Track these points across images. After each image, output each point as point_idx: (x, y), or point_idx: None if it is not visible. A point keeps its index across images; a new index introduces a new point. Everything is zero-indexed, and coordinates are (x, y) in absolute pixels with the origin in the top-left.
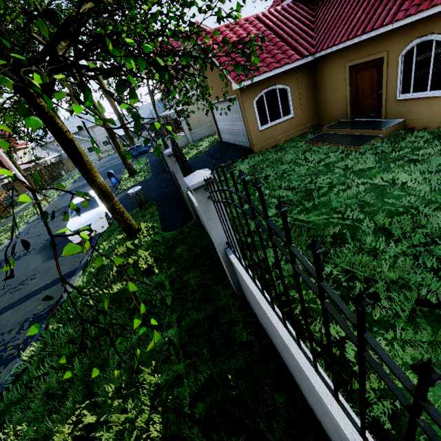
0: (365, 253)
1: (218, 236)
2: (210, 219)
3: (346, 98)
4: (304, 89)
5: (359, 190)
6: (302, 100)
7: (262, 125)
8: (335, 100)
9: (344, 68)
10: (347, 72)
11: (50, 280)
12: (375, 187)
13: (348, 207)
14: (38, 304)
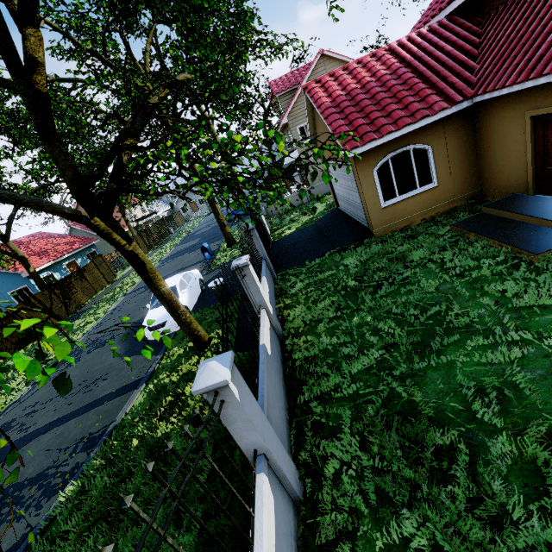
0: (478, 522)
1: (242, 442)
2: (228, 424)
3: (526, 162)
4: (457, 145)
5: (510, 356)
6: (452, 162)
7: (386, 200)
8: (507, 164)
9: (522, 118)
10: (528, 125)
11: (116, 388)
12: (544, 353)
13: (477, 396)
14: (97, 420)
